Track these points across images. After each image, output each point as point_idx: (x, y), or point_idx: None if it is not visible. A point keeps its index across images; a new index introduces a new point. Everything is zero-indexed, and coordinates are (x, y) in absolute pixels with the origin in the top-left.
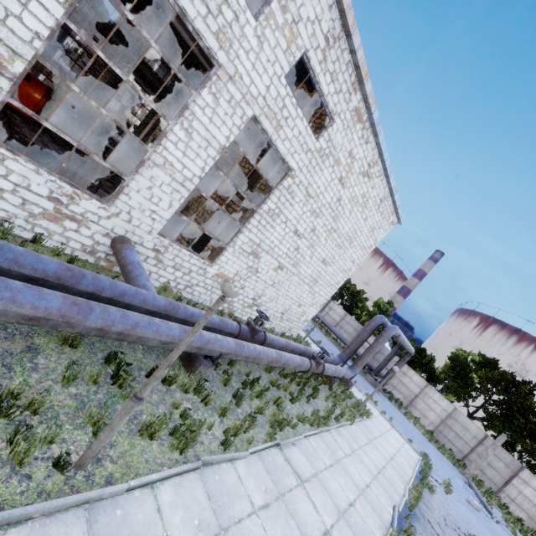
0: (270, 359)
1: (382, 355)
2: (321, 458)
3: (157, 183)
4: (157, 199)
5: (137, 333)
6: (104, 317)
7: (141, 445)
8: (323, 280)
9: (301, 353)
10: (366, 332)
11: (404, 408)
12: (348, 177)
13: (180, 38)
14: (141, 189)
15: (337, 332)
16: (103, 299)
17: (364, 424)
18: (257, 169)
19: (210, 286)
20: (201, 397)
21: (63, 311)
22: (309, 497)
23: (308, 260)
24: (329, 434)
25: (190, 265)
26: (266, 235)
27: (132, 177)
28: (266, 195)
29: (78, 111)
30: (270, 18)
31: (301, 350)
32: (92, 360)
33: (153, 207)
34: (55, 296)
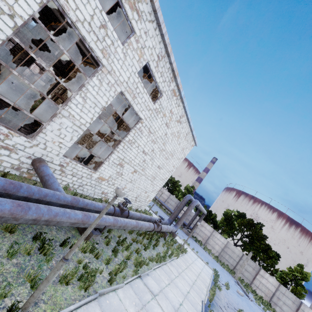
0: (132, 226)
1: (190, 216)
2: (163, 280)
3: (63, 126)
4: (63, 135)
5: (57, 219)
6: (37, 212)
7: (61, 290)
8: (158, 177)
9: (148, 220)
10: (182, 204)
11: (203, 245)
12: (170, 122)
13: (73, 40)
14: (54, 130)
15: (166, 205)
16: (33, 200)
17: (184, 257)
18: (122, 118)
19: (94, 185)
20: (94, 254)
21: (12, 210)
22: (159, 304)
23: (150, 167)
24: (166, 266)
25: (82, 173)
26: (127, 154)
27: (48, 123)
28: (127, 132)
29: (1, 74)
30: (130, 45)
31: (148, 218)
32: (25, 239)
33: (61, 140)
34: (7, 202)
